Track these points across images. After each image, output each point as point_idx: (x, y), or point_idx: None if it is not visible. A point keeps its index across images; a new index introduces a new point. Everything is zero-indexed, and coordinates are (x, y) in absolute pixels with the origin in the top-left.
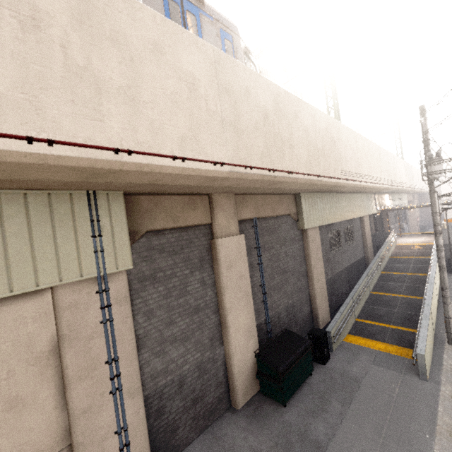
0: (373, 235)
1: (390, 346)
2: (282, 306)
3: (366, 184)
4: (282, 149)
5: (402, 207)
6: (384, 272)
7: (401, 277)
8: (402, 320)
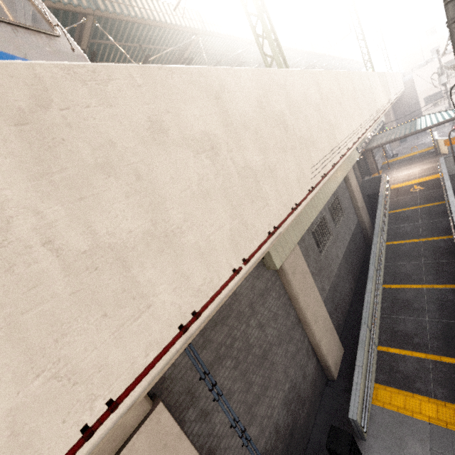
0: (361, 185)
1: (443, 406)
2: (276, 407)
3: (350, 151)
4: (134, 281)
5: (390, 141)
6: (389, 242)
7: (414, 249)
8: (443, 341)
